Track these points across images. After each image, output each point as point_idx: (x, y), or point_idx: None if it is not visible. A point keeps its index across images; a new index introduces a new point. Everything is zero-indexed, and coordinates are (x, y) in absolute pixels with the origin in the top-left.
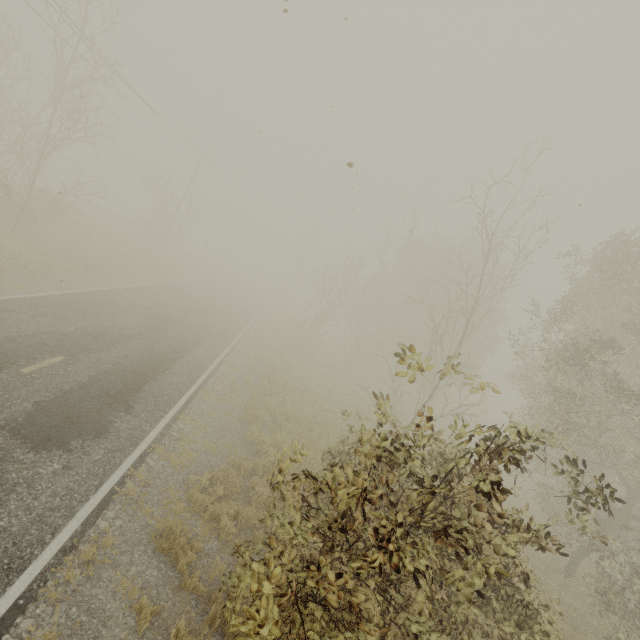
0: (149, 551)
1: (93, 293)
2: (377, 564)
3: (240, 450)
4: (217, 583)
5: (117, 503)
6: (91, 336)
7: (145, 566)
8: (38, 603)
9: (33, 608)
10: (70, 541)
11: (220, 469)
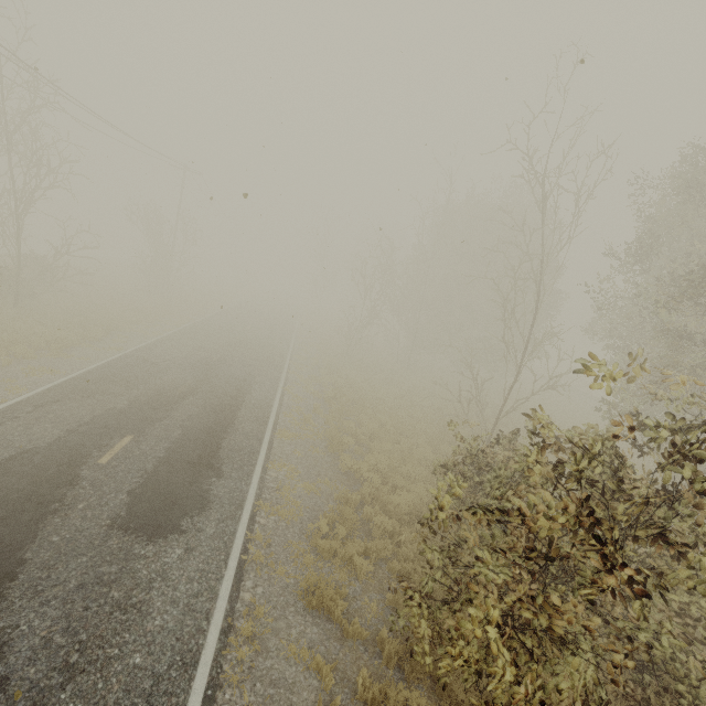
0: (300, 610)
1: (126, 357)
2: (609, 589)
3: (339, 484)
4: (375, 623)
5: (250, 571)
6: (147, 405)
7: (303, 626)
8: (224, 689)
9: (221, 695)
10: (225, 622)
11: (329, 509)
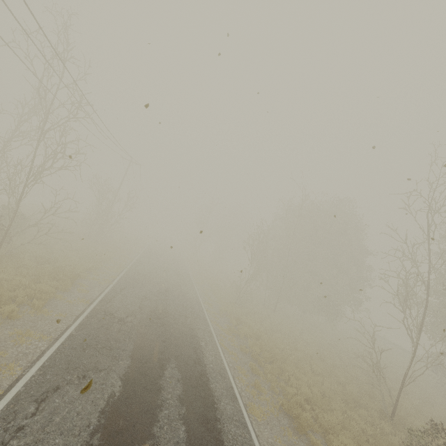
0: None
1: (96, 312)
2: None
3: None
4: None
5: None
6: (139, 384)
7: None
8: None
9: None
10: None
11: None
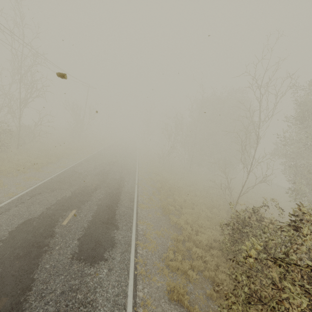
0: (166, 301)
1: (67, 171)
2: None
3: (171, 230)
4: (203, 307)
5: (139, 280)
6: (80, 194)
7: (170, 310)
8: None
9: None
10: (133, 310)
11: (169, 244)
